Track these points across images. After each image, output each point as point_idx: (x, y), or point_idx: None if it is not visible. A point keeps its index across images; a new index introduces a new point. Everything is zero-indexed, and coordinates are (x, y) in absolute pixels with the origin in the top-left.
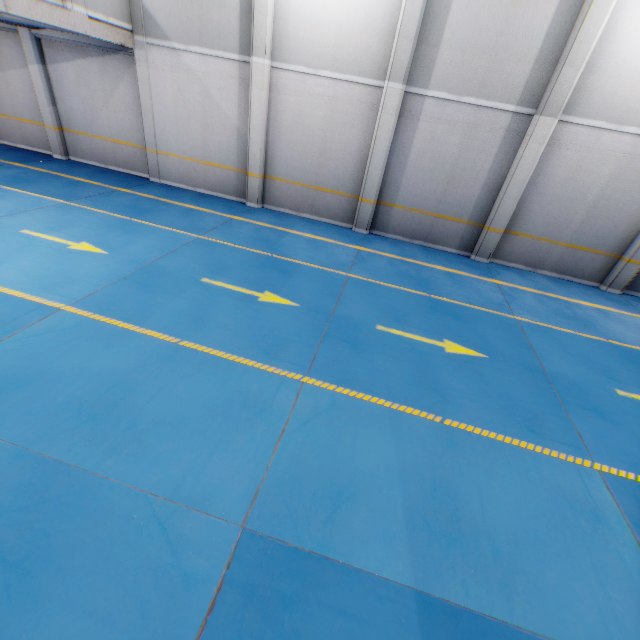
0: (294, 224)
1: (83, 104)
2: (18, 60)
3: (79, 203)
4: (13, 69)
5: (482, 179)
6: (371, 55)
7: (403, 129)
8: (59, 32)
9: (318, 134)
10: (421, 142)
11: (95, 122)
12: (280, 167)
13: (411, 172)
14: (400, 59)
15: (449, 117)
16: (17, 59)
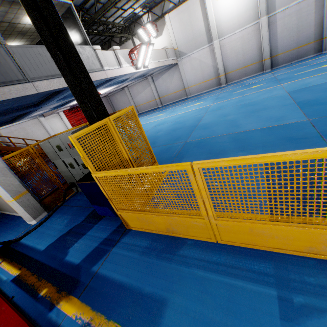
0: (242, 81)
1: (165, 87)
2: (147, 86)
3: (182, 104)
4: (146, 89)
5: (312, 24)
6: (251, 16)
7: (271, 29)
8: (157, 71)
9: (240, 50)
10: (280, 28)
11: (168, 90)
12: (229, 68)
13: (280, 40)
14: (262, 10)
15: (288, 14)
16: (146, 86)
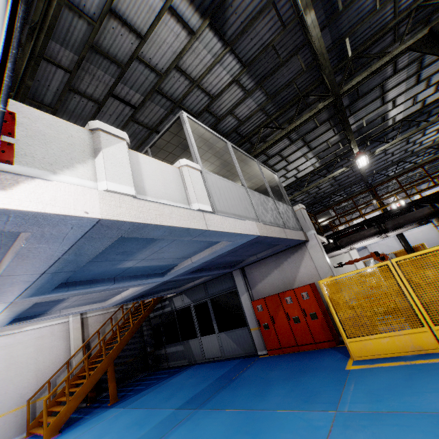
0: None
1: None
2: None
3: None
4: None
5: None
6: None
7: None
8: None
9: (422, 238)
10: None
11: None
12: None
13: None
14: None
15: None
16: None
